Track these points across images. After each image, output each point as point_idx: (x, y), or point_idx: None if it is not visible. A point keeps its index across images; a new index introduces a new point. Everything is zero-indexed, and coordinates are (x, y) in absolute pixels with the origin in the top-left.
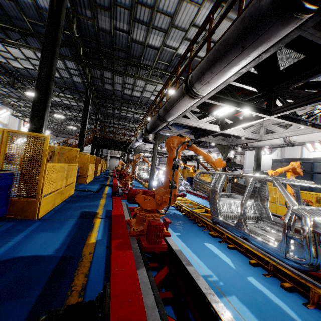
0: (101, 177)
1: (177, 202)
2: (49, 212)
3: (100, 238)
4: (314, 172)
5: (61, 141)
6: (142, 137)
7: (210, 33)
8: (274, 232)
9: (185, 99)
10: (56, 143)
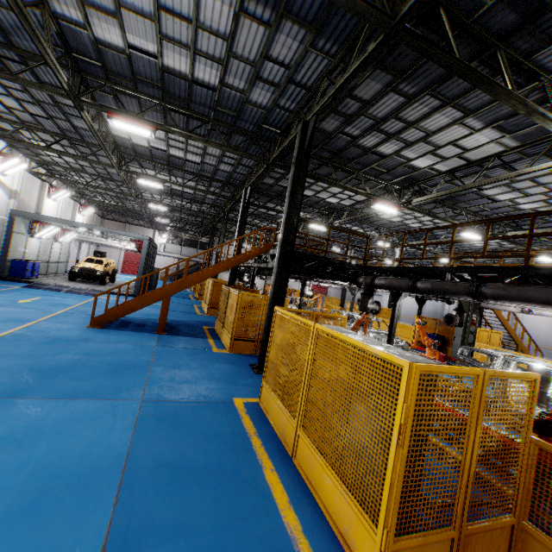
0: None
1: None
2: None
3: None
4: None
5: (145, 238)
6: None
7: None
8: None
9: None
10: (126, 239)
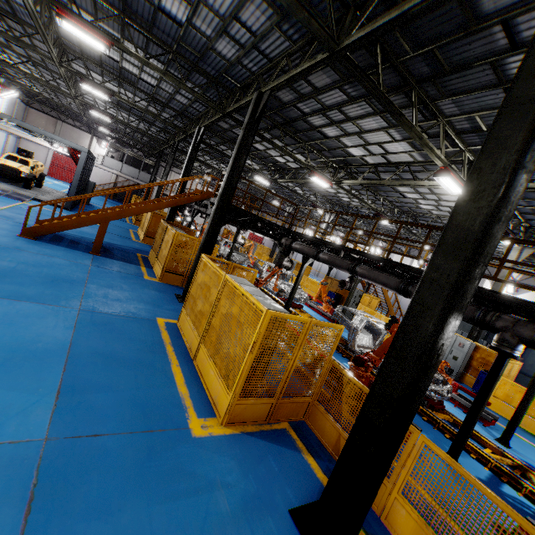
0: None
1: (489, 456)
2: None
3: None
4: None
5: (84, 150)
6: None
7: None
8: None
9: None
10: (59, 143)
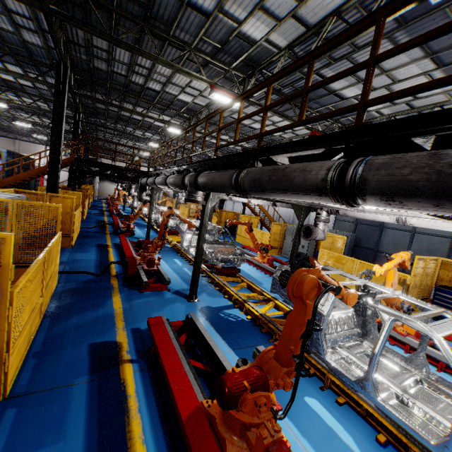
0: (93, 227)
1: (235, 293)
2: (25, 364)
3: (151, 438)
4: (385, 227)
5: (4, 150)
6: (179, 186)
7: (376, 61)
8: (382, 360)
9: (323, 198)
10: None
